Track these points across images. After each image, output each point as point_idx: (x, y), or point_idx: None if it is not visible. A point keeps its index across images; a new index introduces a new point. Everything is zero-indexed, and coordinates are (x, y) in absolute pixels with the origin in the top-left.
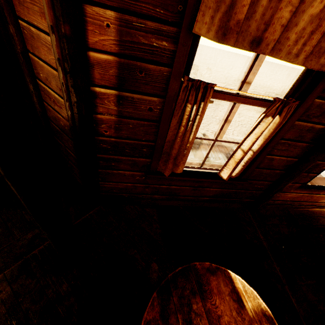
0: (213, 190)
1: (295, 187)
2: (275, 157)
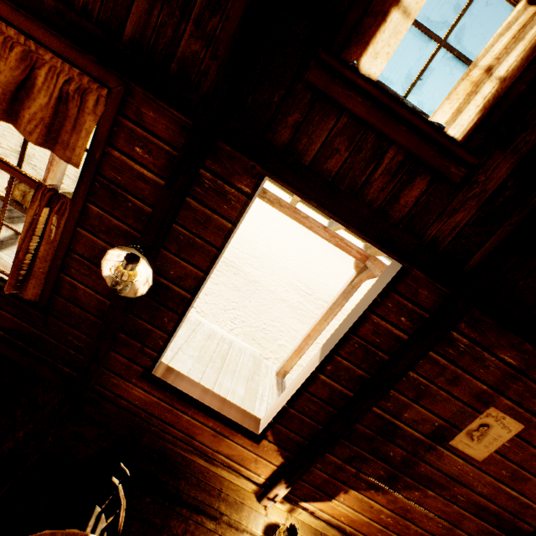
0: (6, 315)
1: (137, 372)
2: (79, 284)
